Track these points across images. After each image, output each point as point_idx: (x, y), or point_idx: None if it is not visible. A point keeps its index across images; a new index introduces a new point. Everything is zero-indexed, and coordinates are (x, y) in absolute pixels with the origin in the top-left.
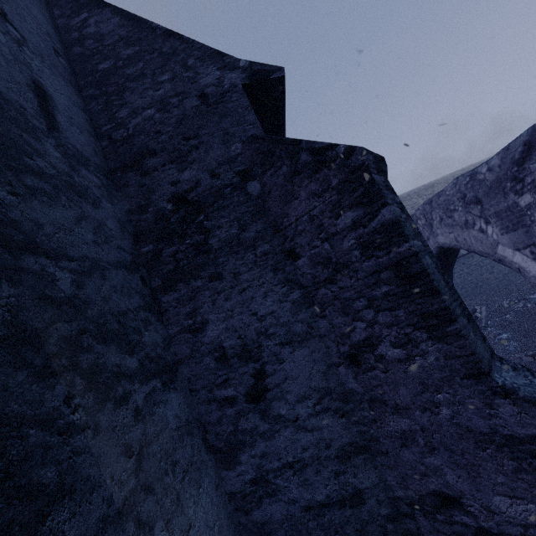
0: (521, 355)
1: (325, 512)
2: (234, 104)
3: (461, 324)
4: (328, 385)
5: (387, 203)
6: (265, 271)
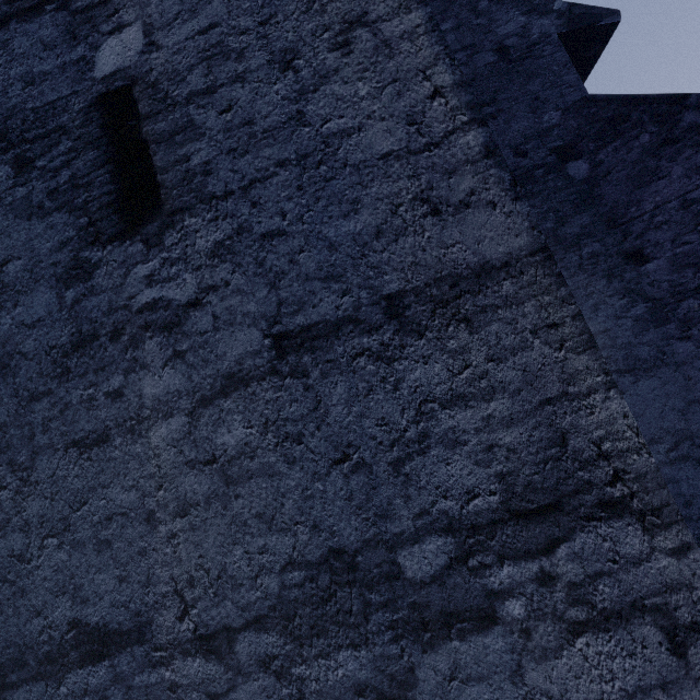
0: None
1: None
2: (546, 60)
3: None
4: (688, 427)
5: None
6: (594, 278)
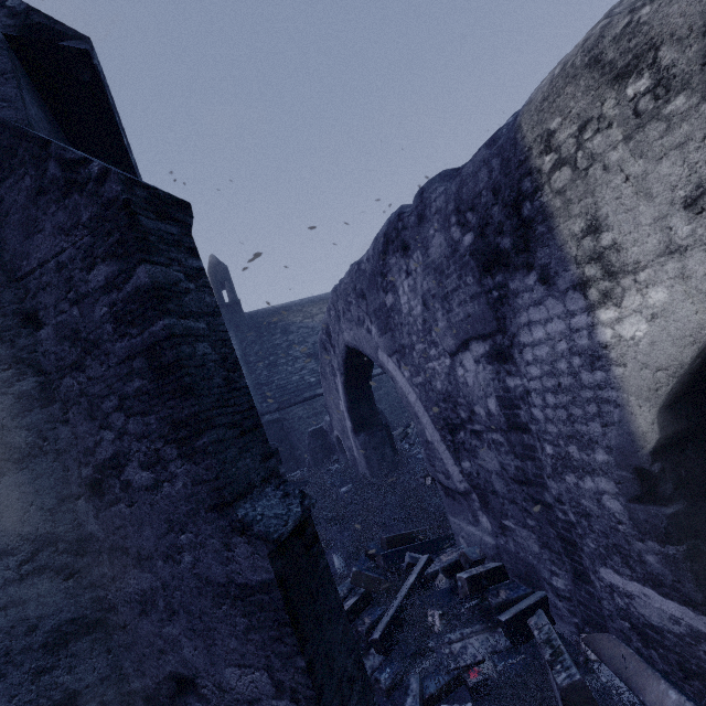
0: (418, 476)
1: None
2: None
3: (211, 437)
4: (55, 530)
5: (147, 260)
6: None
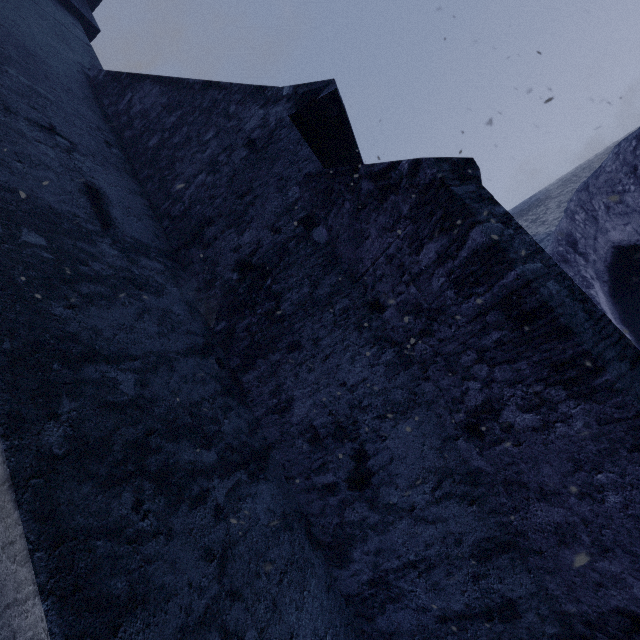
0: None
1: (466, 625)
2: (283, 142)
3: (613, 374)
4: (447, 464)
5: (476, 222)
6: (347, 332)
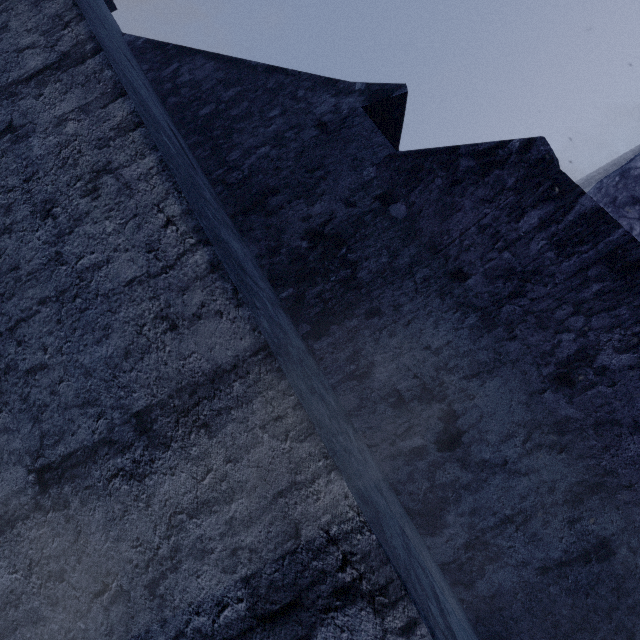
0: None
1: (566, 571)
2: (357, 128)
3: None
4: (535, 417)
5: (583, 191)
6: (429, 299)
